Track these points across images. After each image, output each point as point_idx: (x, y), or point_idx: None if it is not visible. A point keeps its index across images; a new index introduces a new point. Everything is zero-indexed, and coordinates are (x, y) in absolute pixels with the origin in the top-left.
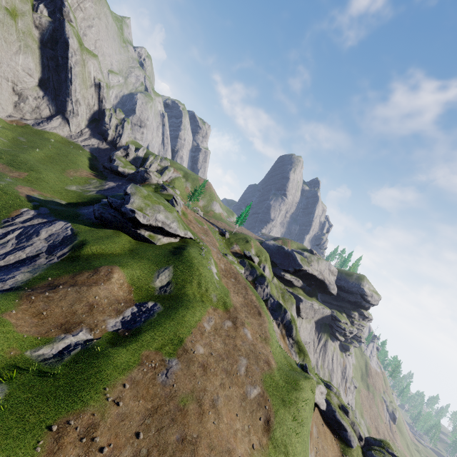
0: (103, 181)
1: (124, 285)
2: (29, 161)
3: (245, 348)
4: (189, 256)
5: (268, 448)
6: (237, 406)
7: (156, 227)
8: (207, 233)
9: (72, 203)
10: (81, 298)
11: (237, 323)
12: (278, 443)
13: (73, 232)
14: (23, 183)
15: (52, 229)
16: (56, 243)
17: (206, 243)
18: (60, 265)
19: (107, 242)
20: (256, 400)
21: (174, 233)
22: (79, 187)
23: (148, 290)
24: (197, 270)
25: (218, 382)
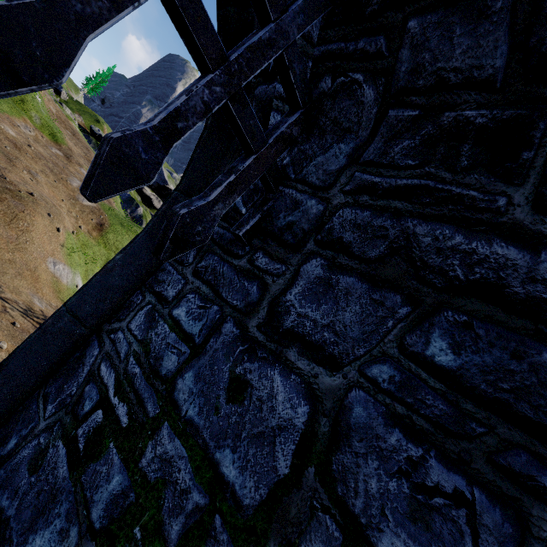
0: None
1: None
2: None
3: (82, 178)
4: None
5: (98, 240)
6: (64, 197)
7: None
8: None
9: None
10: None
11: (72, 159)
12: (110, 243)
13: None
14: None
15: None
16: None
17: None
18: None
19: None
20: (90, 208)
21: None
22: None
23: None
24: None
25: (38, 168)
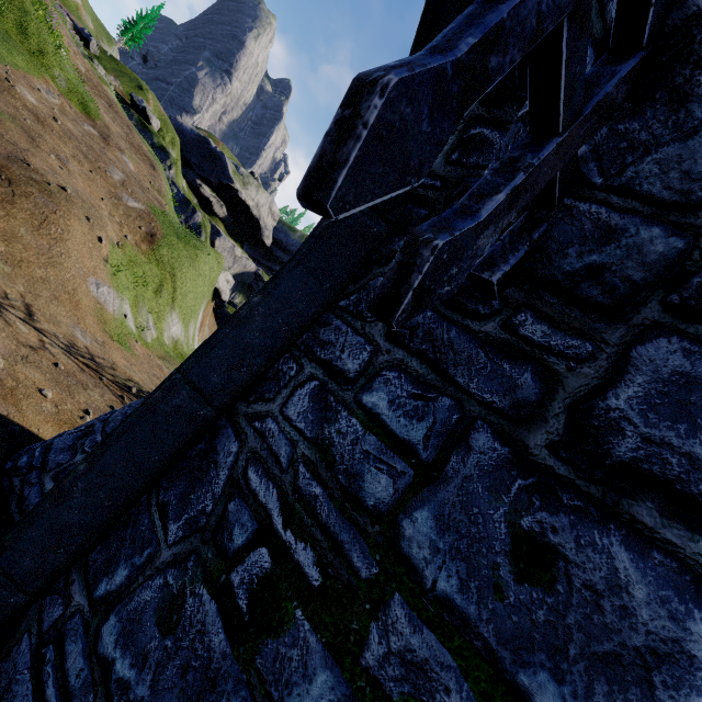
0: None
1: None
2: None
3: (124, 168)
4: None
5: (149, 255)
6: (103, 195)
7: None
8: None
9: None
10: None
11: (110, 142)
12: (164, 261)
13: None
14: None
15: None
16: None
17: None
18: None
19: None
20: (137, 212)
21: None
22: None
23: None
24: None
25: (68, 151)
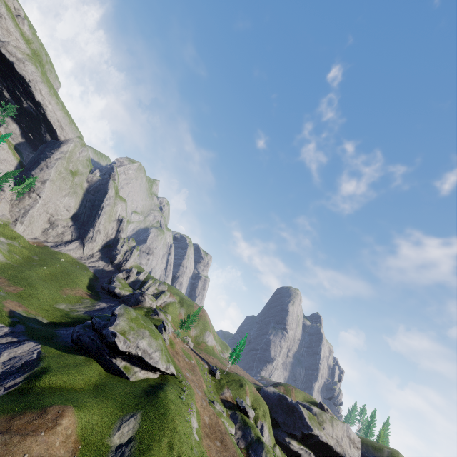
0: (95, 301)
1: (70, 439)
2: (31, 277)
3: None
4: (165, 399)
5: None
6: None
7: (134, 356)
8: (194, 370)
9: (54, 323)
10: (5, 454)
11: None
12: None
13: (39, 356)
14: (14, 298)
15: (17, 351)
16: (12, 369)
17: (189, 383)
18: (2, 400)
19: (72, 371)
20: None
21: (154, 366)
22: (69, 306)
23: (100, 449)
24: (171, 422)
25: None
